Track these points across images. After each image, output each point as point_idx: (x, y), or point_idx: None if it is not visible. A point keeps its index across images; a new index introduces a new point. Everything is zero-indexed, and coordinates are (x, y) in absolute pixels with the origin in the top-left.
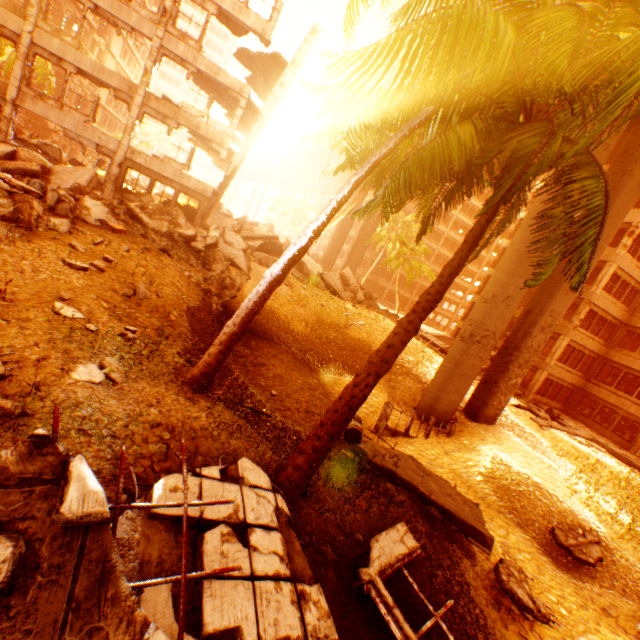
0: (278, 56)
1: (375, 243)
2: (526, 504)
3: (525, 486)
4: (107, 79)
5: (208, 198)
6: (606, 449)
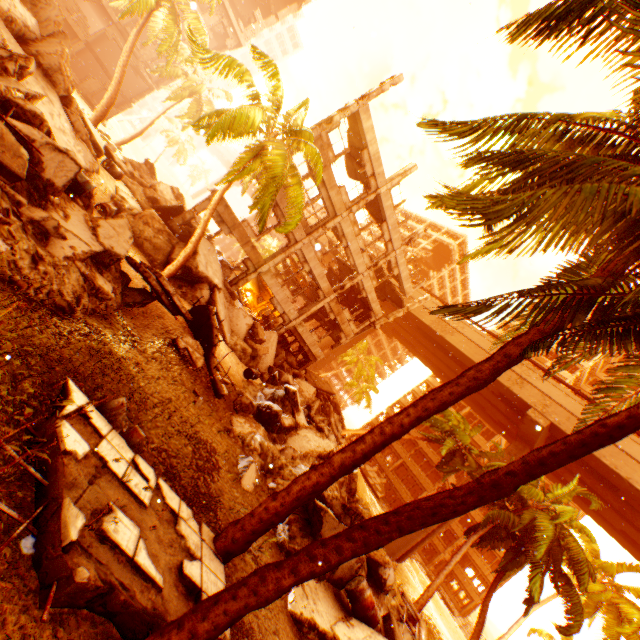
0: (403, 301)
1: (347, 363)
2: (432, 637)
3: (431, 625)
4: (321, 282)
5: (316, 359)
6: (426, 571)
